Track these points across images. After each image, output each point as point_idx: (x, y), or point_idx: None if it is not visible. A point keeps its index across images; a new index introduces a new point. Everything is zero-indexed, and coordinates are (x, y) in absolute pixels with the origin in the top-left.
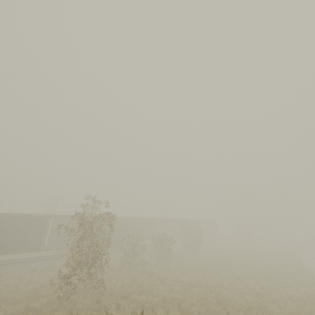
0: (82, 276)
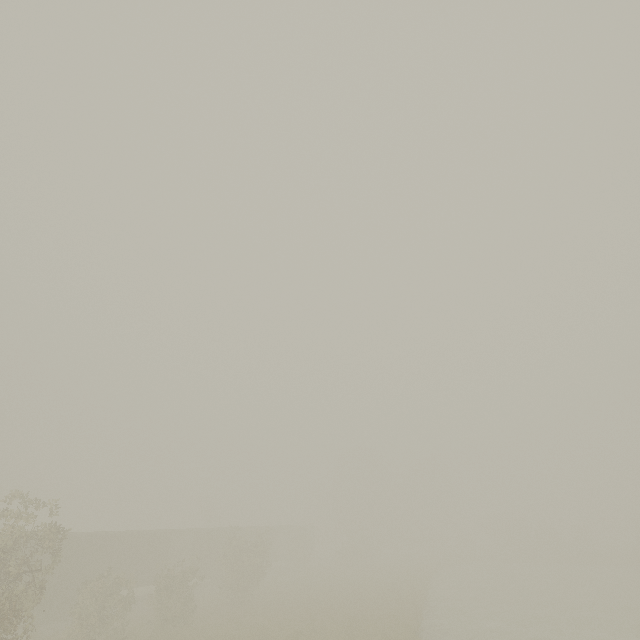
0: None
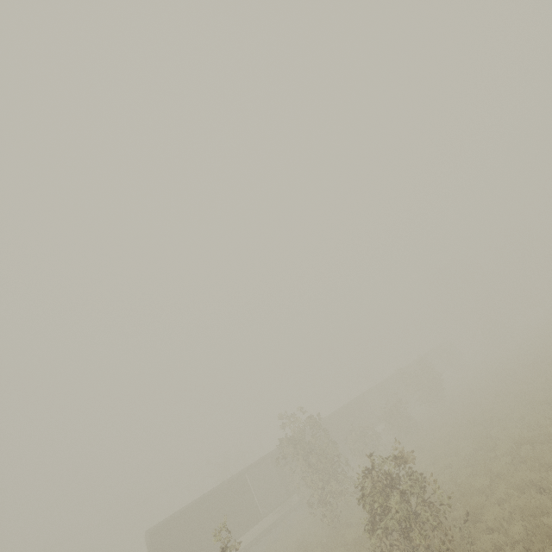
0: (337, 490)
